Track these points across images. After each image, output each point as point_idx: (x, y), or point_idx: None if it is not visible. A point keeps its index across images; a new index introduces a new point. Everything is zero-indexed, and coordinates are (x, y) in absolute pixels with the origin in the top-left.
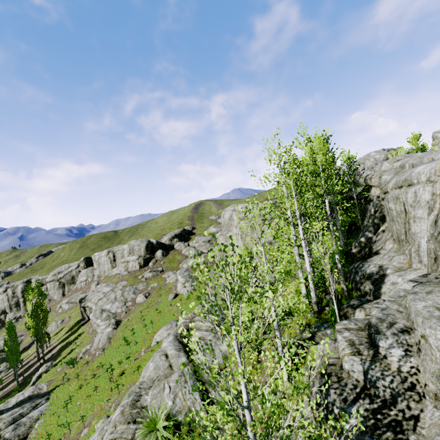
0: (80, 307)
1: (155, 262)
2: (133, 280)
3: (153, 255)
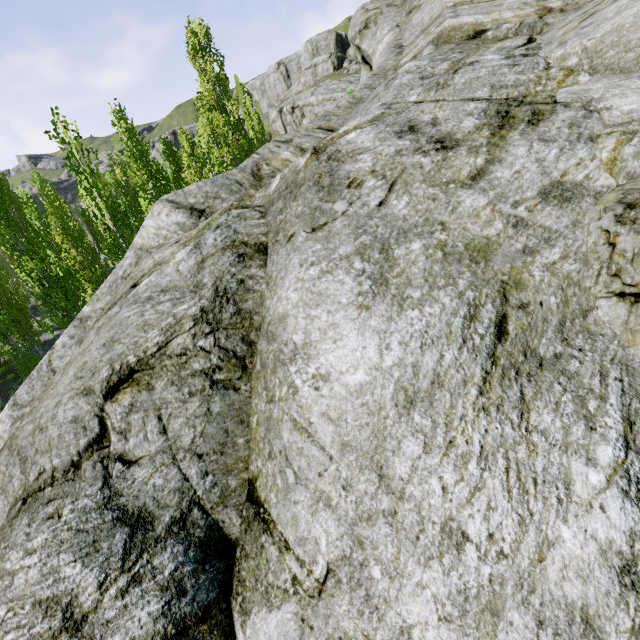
0: (282, 118)
1: (351, 63)
2: (338, 76)
3: (344, 55)
